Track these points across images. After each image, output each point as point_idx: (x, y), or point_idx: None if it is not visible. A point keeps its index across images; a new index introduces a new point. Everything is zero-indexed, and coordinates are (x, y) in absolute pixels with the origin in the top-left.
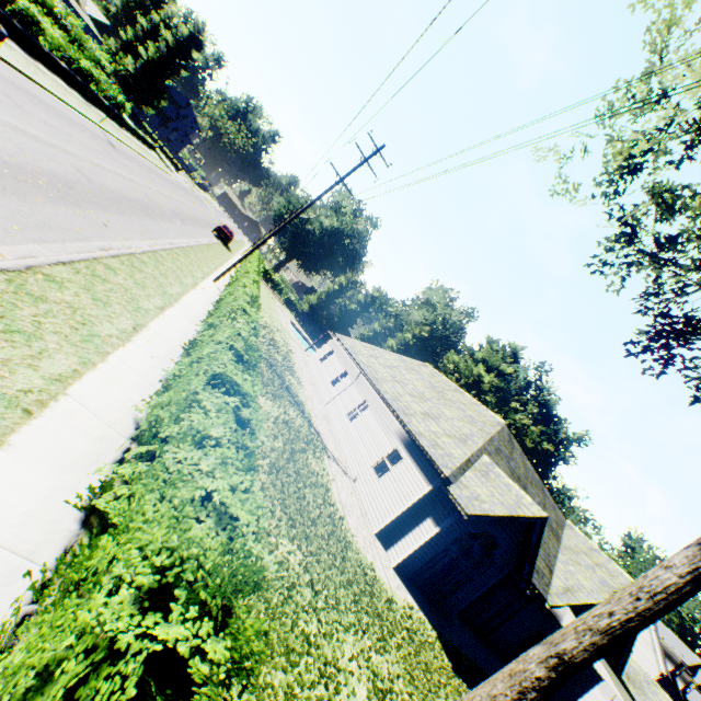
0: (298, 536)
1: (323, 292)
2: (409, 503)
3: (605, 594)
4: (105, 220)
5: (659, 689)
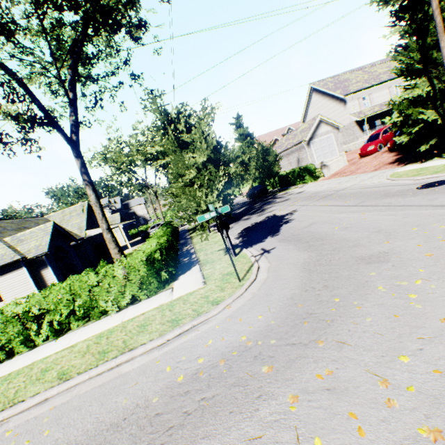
0: None
1: None
2: (31, 281)
3: (84, 216)
4: None
5: (115, 215)
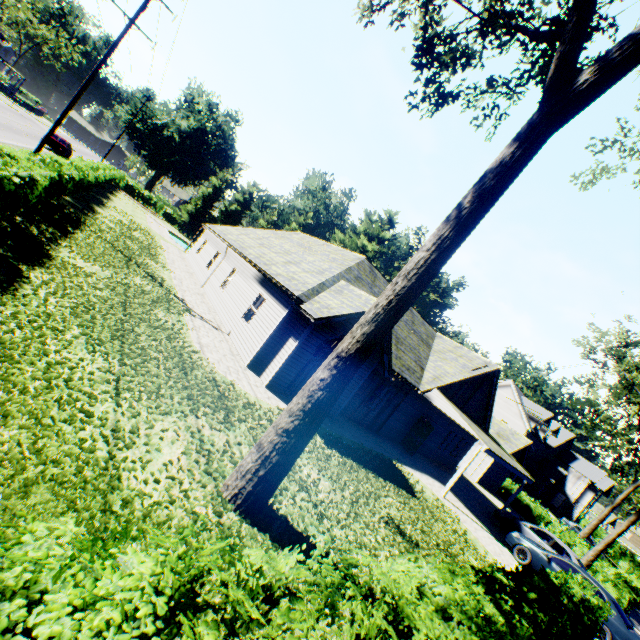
0: (105, 351)
1: (199, 199)
2: (271, 331)
3: (465, 373)
4: None
5: (520, 436)
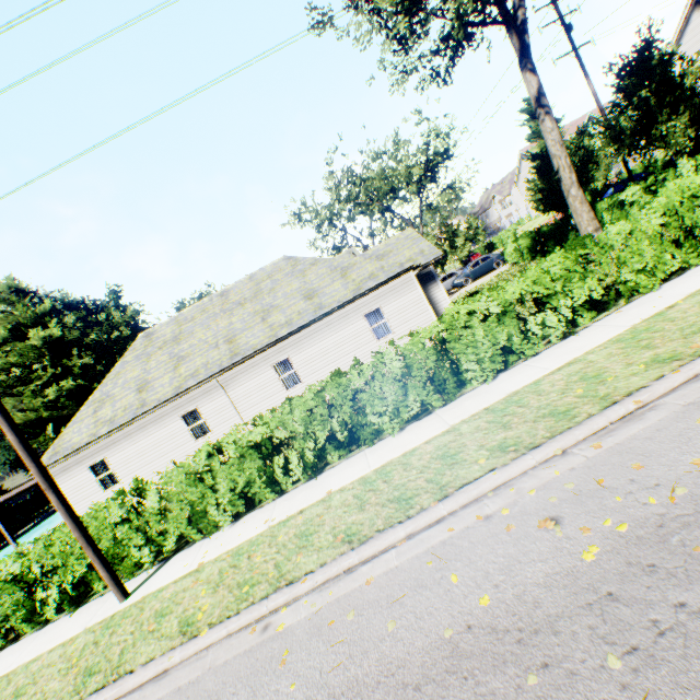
0: None
1: None
2: (425, 300)
3: None
4: (534, 555)
5: None
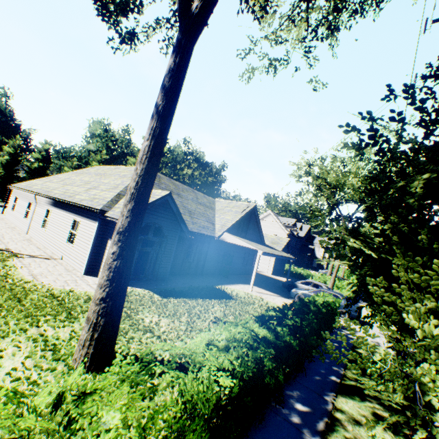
0: None
1: None
2: (92, 242)
3: (238, 216)
4: None
5: (283, 238)
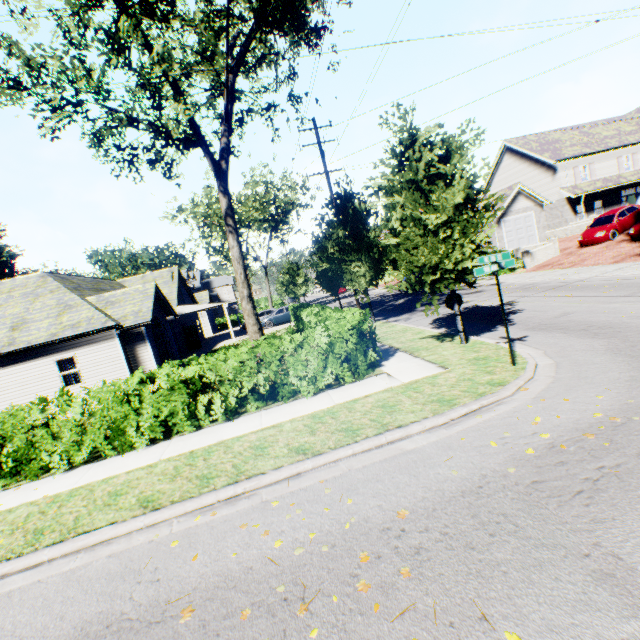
0: None
1: None
2: (123, 358)
3: (174, 286)
4: None
5: (202, 293)
